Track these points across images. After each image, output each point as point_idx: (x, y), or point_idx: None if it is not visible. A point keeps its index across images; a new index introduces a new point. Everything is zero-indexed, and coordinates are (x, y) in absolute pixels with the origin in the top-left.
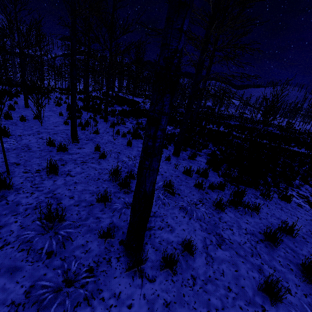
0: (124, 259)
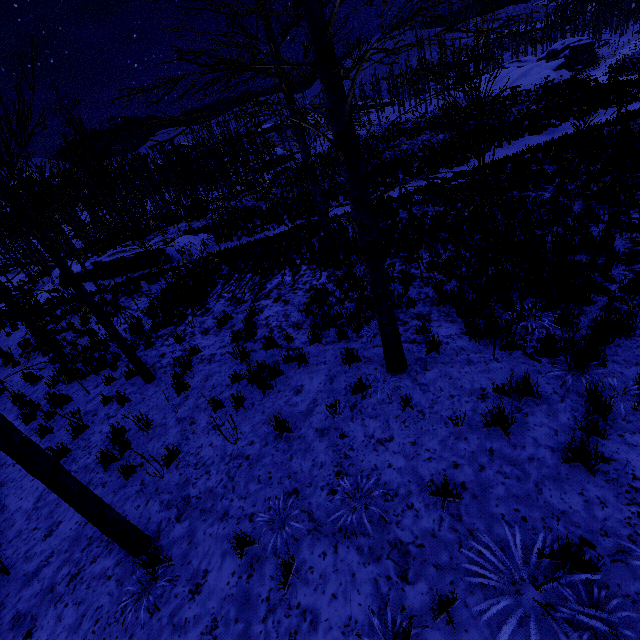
0: None
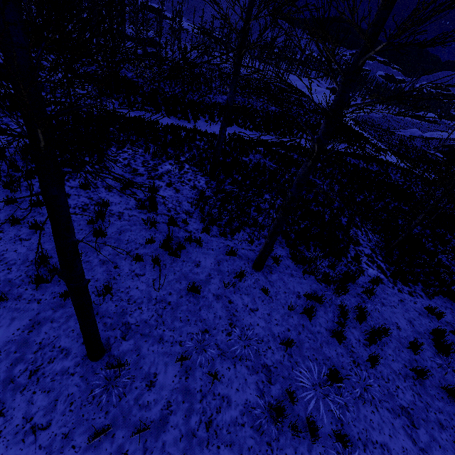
0: None
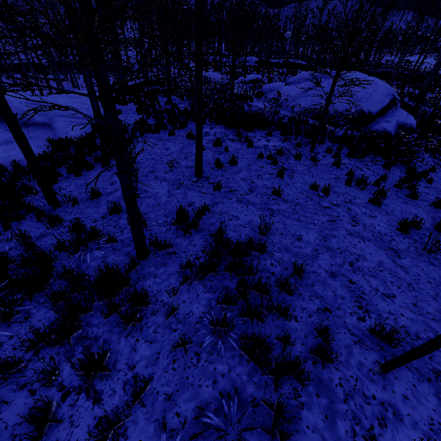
0: None
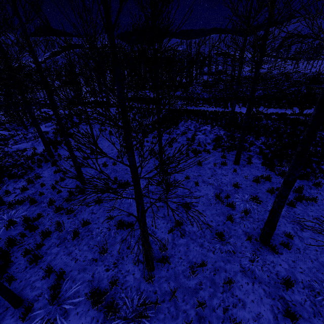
0: (263, 247)
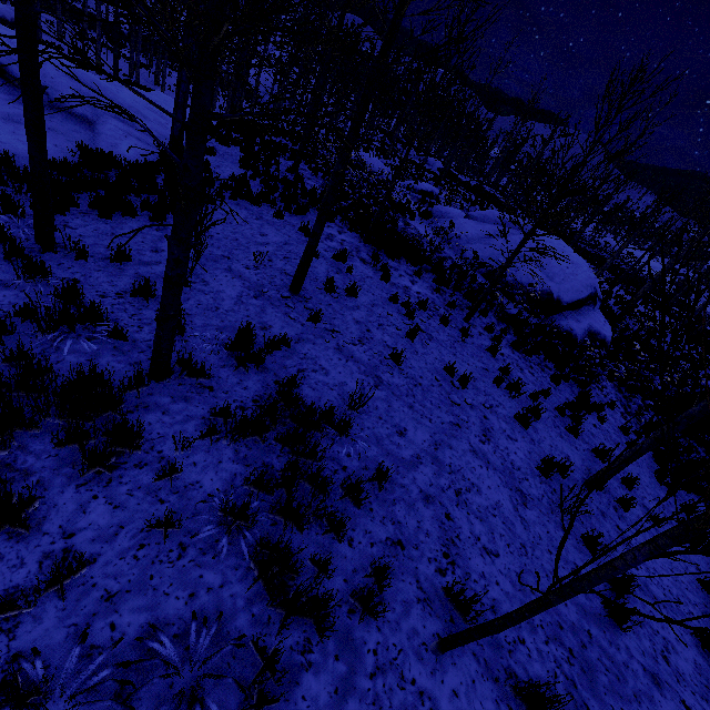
0: None
